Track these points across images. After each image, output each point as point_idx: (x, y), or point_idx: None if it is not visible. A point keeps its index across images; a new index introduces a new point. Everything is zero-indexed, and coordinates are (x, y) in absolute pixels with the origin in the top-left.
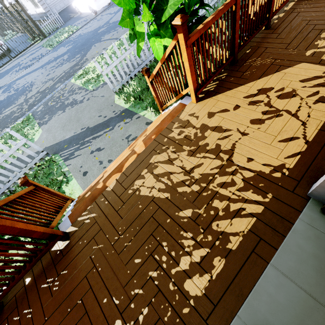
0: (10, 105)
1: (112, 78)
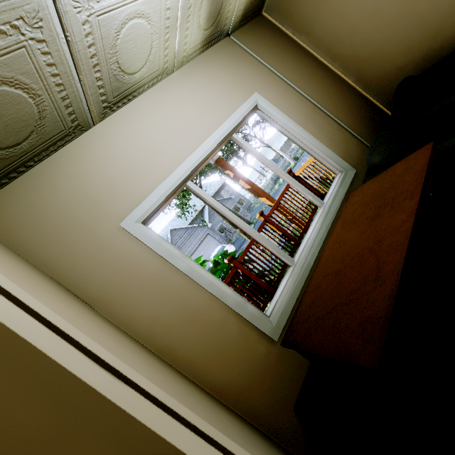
0: None
1: None
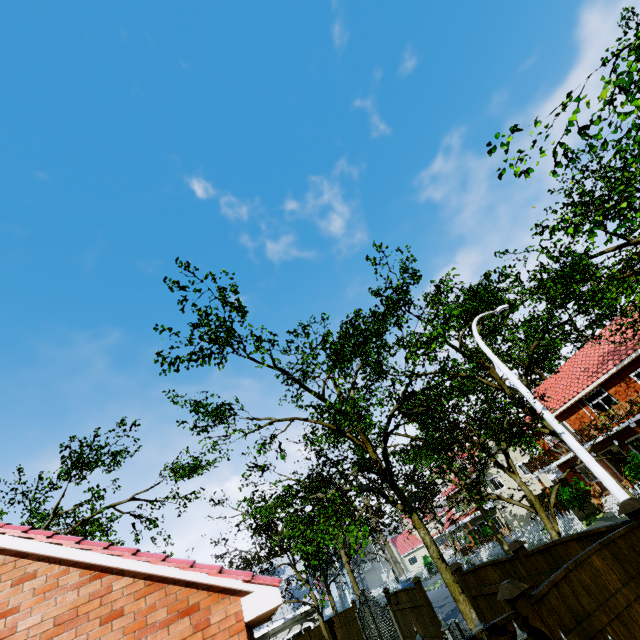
0: None
1: (576, 521)
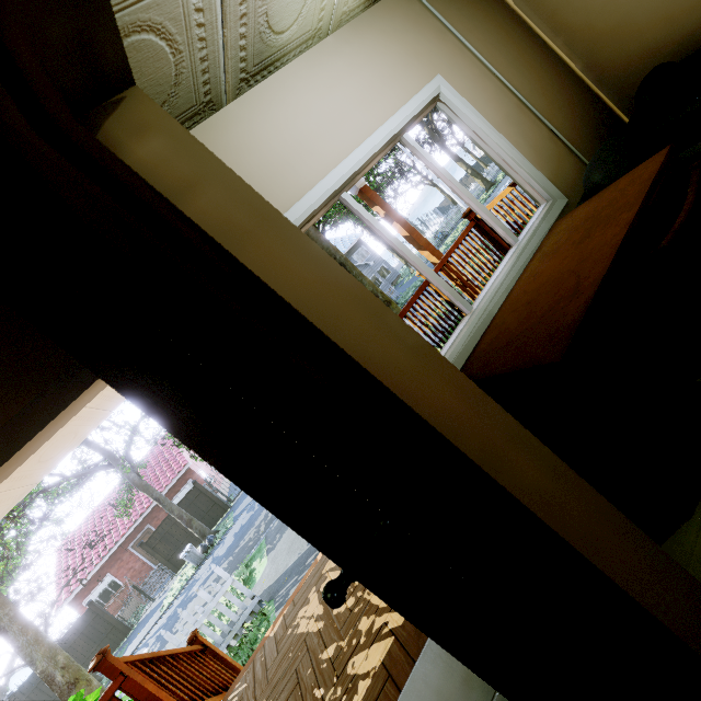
0: (249, 529)
1: None
